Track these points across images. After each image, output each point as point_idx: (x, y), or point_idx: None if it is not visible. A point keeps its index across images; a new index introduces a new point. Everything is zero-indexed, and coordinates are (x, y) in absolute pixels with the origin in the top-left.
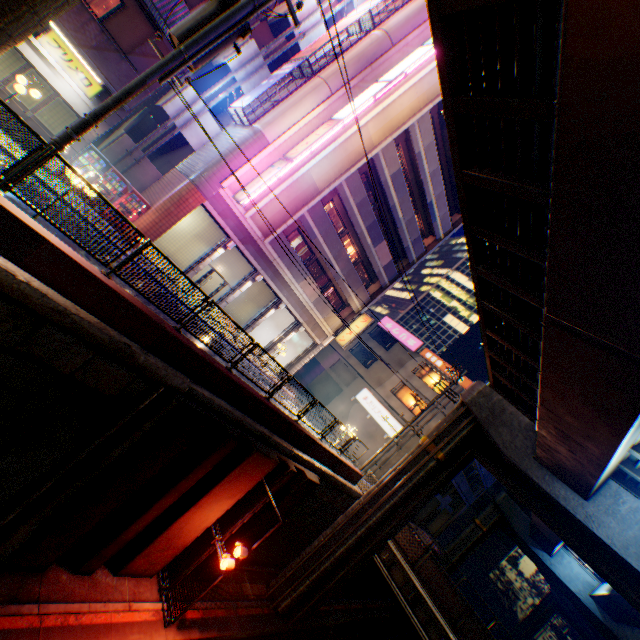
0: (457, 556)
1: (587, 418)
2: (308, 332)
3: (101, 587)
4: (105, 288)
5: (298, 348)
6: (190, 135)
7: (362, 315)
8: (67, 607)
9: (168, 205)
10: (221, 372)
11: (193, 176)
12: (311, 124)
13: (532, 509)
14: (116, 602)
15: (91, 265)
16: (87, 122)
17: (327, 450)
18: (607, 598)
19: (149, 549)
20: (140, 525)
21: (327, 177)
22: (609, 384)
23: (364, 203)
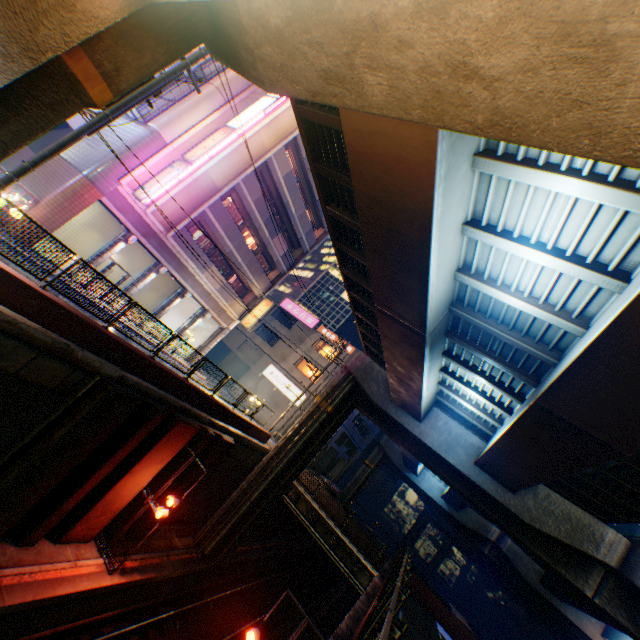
0: (353, 492)
1: (407, 367)
2: (215, 318)
3: (47, 553)
4: (46, 299)
5: (206, 333)
6: (75, 122)
7: (265, 300)
8: (21, 570)
9: (61, 200)
10: (147, 360)
11: (87, 171)
12: (208, 128)
13: (392, 436)
14: (63, 562)
15: (30, 281)
16: (27, 168)
17: (240, 417)
18: (448, 493)
19: (88, 516)
20: (81, 495)
21: (226, 176)
22: (409, 345)
23: (261, 200)
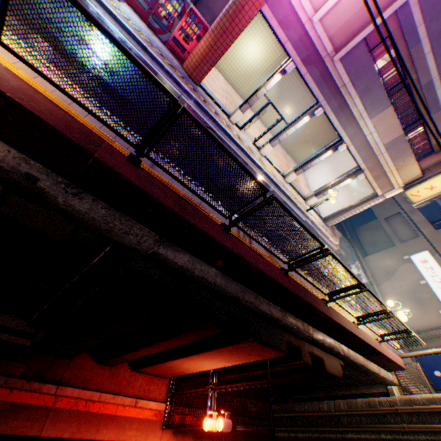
0: None
1: None
2: (368, 181)
3: (116, 379)
4: None
5: (351, 196)
6: None
7: None
8: (80, 393)
9: (222, 21)
10: (204, 234)
11: None
12: None
13: None
14: (124, 396)
15: None
16: None
17: (361, 340)
18: None
19: (153, 366)
20: (135, 354)
21: None
22: None
23: None
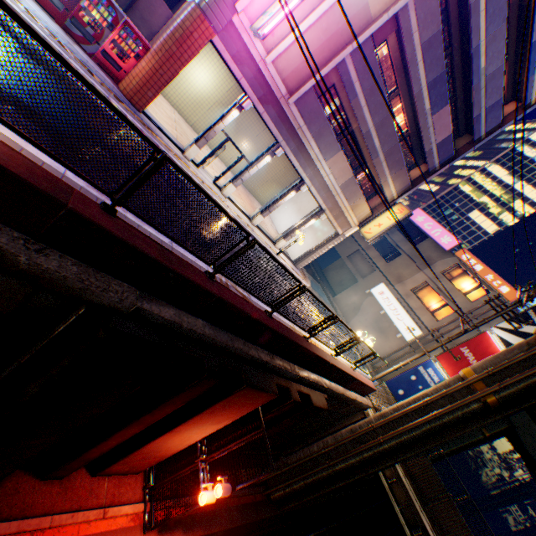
0: (450, 450)
1: None
2: (329, 220)
3: (72, 493)
4: None
5: (316, 237)
6: None
7: (396, 205)
8: (21, 525)
9: (168, 43)
10: (191, 283)
11: None
12: None
13: None
14: (87, 510)
15: None
16: None
17: (340, 370)
18: None
19: (125, 460)
20: (103, 448)
21: None
22: None
23: (433, 42)
